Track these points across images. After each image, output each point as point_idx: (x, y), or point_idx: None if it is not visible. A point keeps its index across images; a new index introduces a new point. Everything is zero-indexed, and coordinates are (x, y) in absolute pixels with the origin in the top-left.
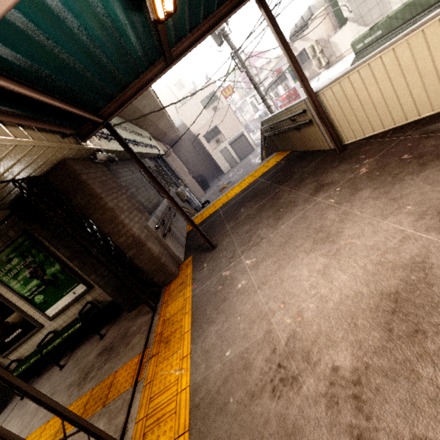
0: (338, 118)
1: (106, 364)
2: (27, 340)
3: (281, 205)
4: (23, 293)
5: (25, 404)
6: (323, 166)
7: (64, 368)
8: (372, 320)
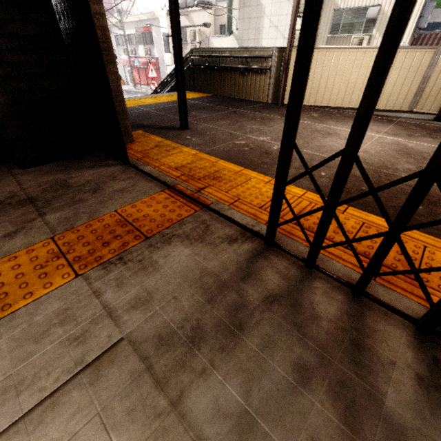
0: (287, 79)
1: (47, 213)
2: None
3: (254, 117)
4: None
5: None
6: (273, 108)
7: None
8: (402, 156)
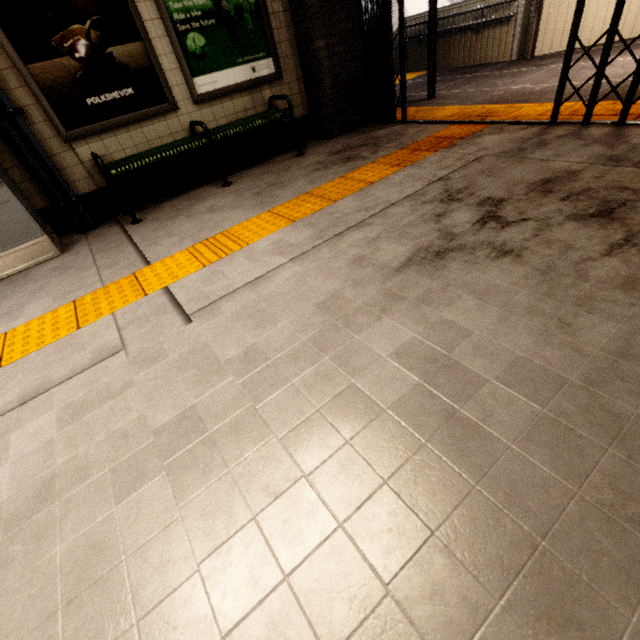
0: (540, 23)
1: (383, 145)
2: (131, 124)
3: (501, 75)
4: (171, 7)
5: (176, 215)
6: (520, 63)
7: (241, 182)
8: None
